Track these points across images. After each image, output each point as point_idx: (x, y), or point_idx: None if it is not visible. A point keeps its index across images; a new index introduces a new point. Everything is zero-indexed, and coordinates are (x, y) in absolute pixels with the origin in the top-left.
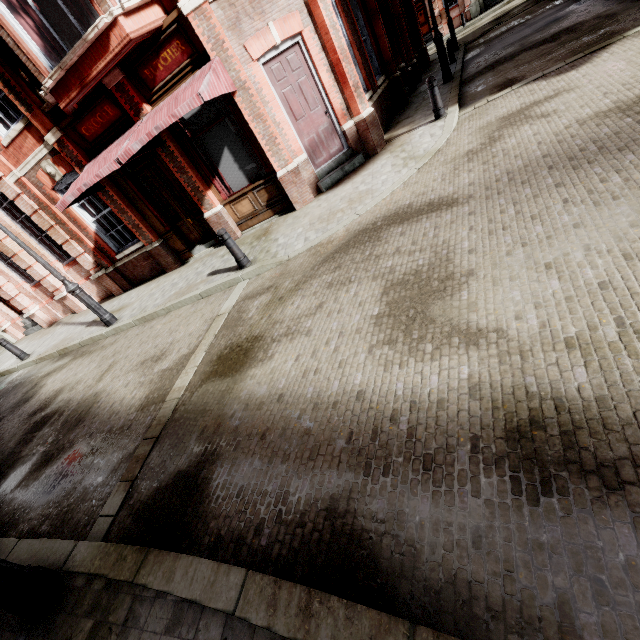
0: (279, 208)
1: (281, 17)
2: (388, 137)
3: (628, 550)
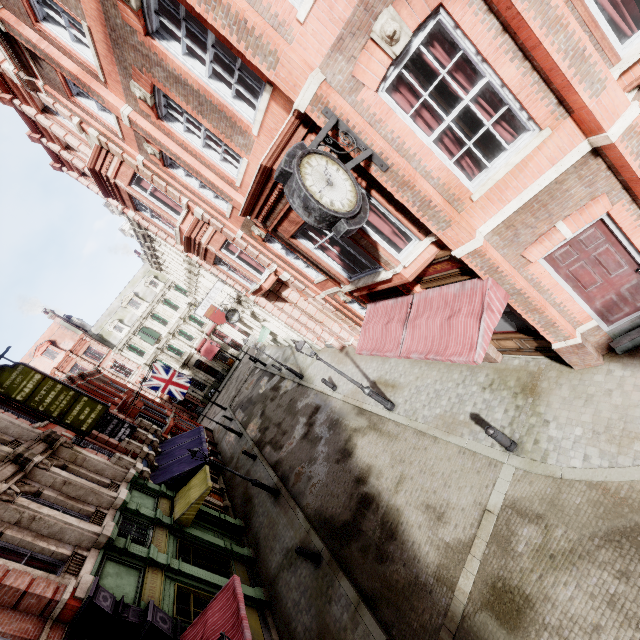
0: (550, 354)
1: (576, 211)
2: None
3: None
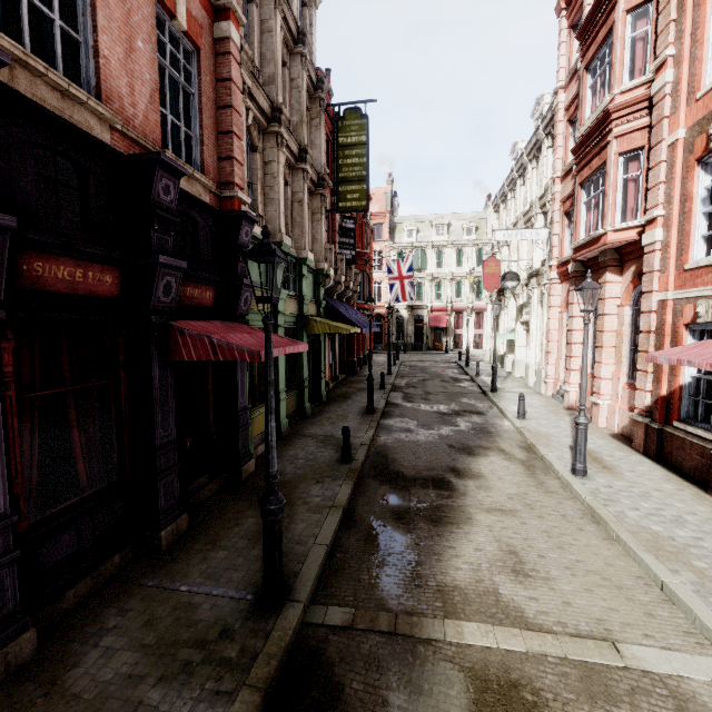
0: None
1: None
2: None
3: None
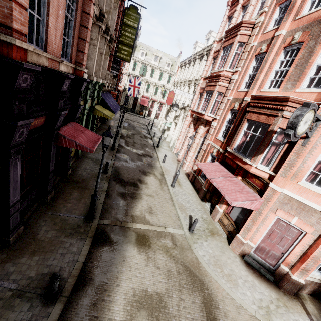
0: (229, 237)
1: (304, 221)
2: (303, 297)
3: None
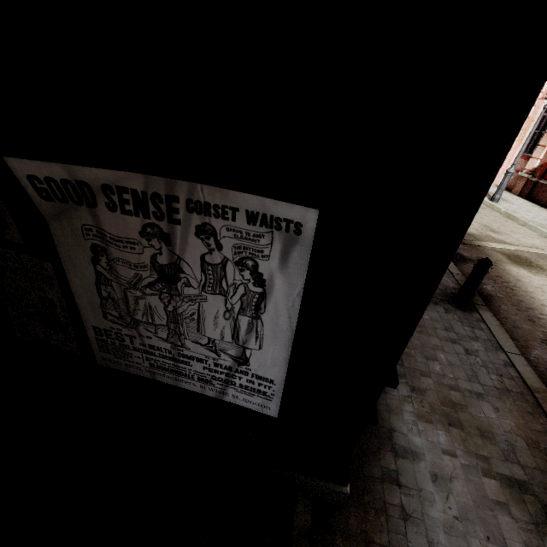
0: None
1: None
2: None
3: (543, 356)
